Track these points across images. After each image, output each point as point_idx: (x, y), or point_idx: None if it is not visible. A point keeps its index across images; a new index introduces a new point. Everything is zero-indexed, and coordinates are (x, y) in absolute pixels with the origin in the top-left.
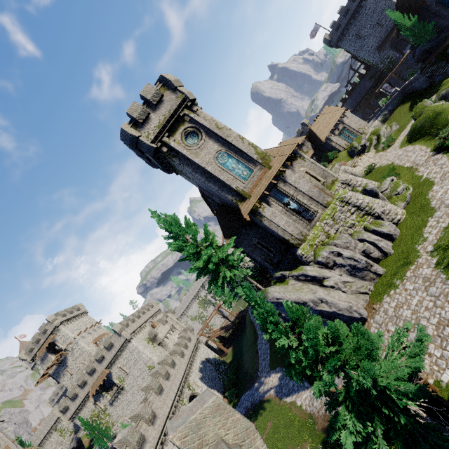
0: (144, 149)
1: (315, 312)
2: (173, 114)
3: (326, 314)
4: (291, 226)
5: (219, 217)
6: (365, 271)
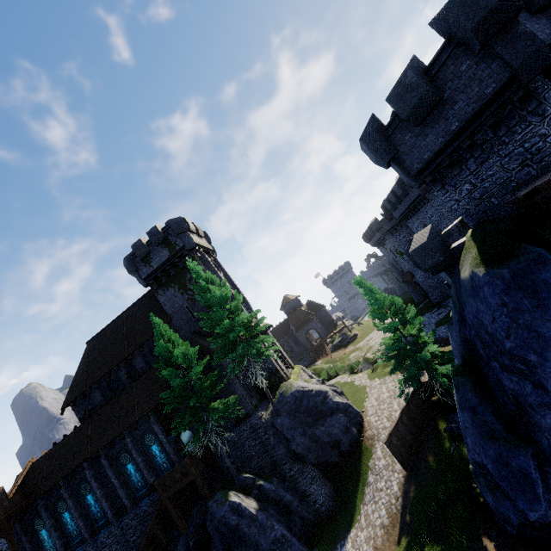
0: (186, 239)
1: (333, 405)
2: (208, 248)
3: (341, 407)
4: (280, 362)
5: (200, 339)
6: (343, 395)
